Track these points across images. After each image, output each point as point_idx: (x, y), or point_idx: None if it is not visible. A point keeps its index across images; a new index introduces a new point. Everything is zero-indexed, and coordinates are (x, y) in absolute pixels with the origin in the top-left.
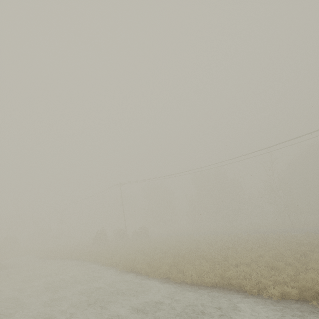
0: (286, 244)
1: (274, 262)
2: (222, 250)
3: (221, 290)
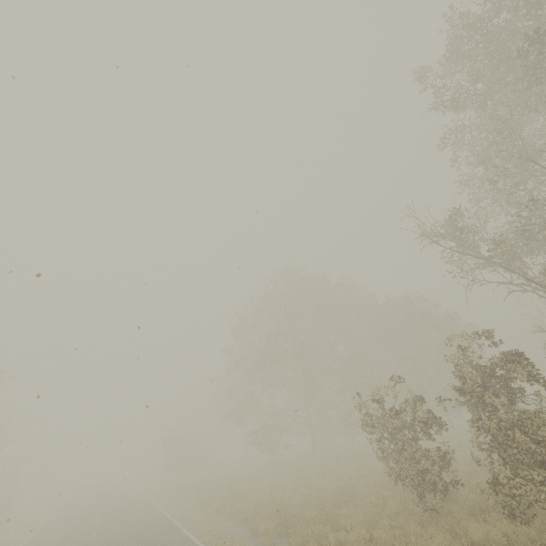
0: None
1: None
2: None
3: None
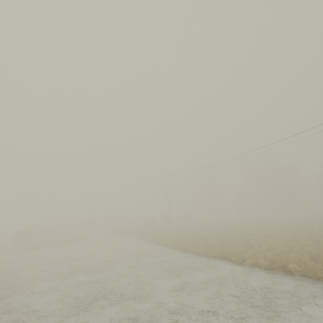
0: (313, 233)
1: (272, 244)
2: (242, 235)
3: (216, 259)
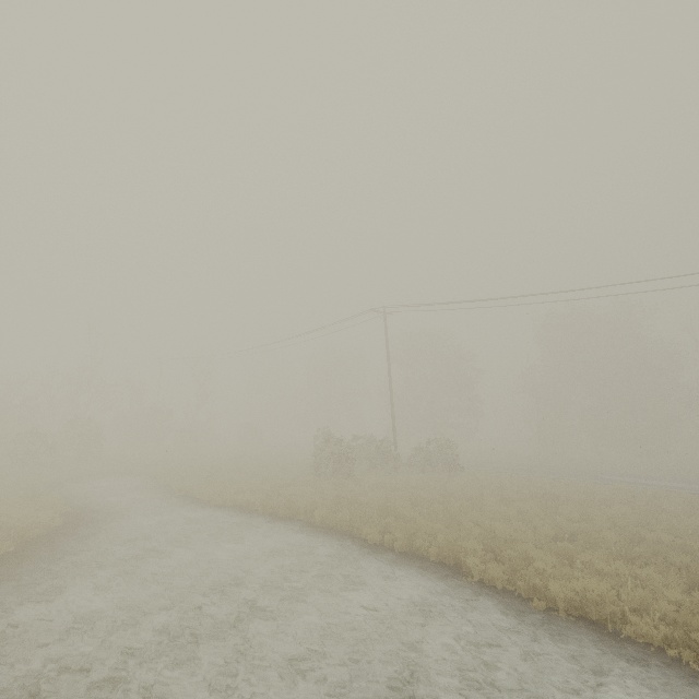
0: None
1: None
2: None
3: None
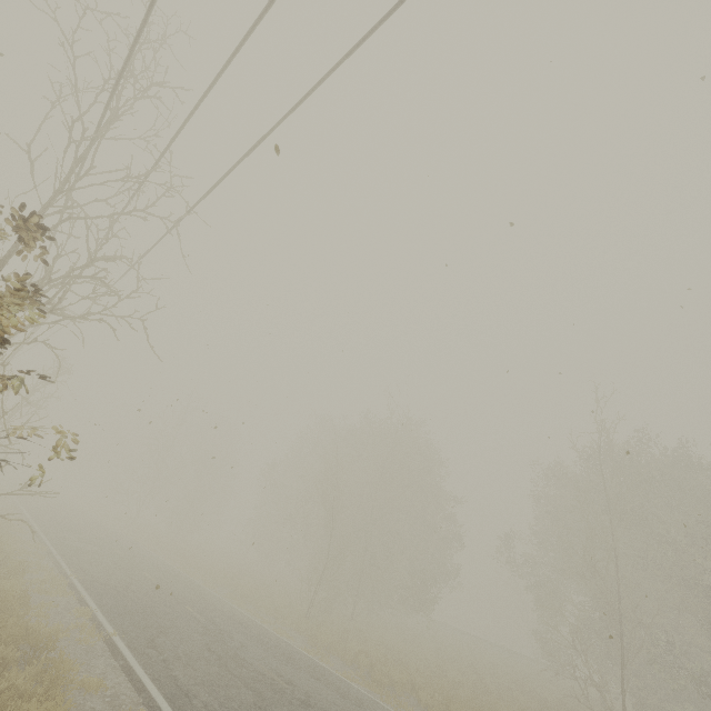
0: None
1: None
2: None
3: None
